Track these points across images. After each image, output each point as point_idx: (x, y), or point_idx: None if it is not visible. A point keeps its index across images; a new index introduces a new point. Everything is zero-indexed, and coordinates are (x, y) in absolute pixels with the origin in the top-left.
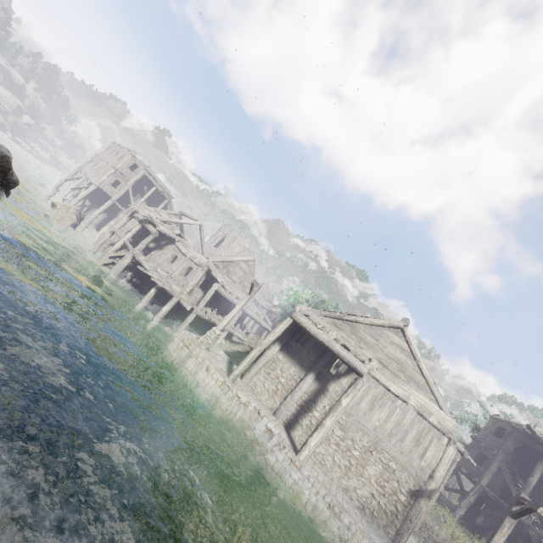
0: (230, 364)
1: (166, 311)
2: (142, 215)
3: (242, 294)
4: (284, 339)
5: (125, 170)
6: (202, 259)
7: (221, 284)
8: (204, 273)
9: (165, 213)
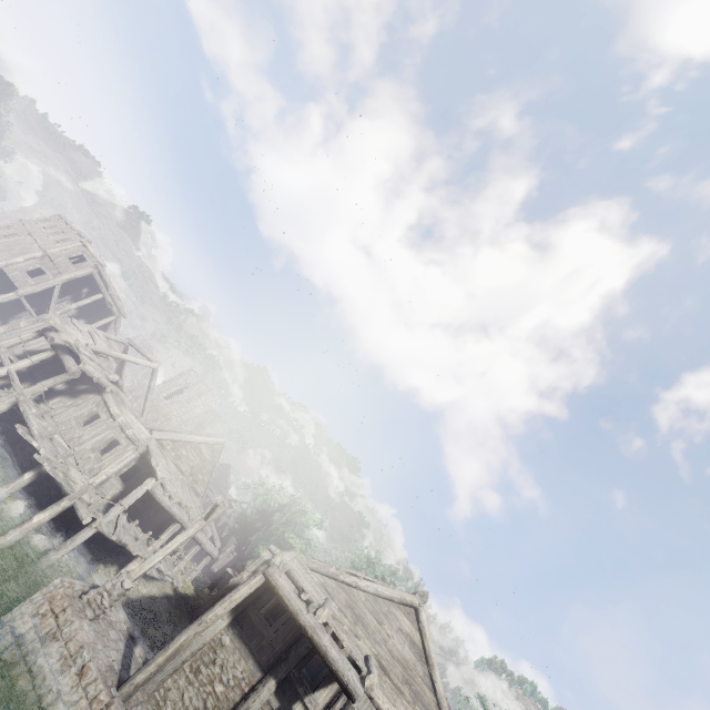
0: (130, 643)
1: (40, 523)
2: (62, 339)
3: (188, 496)
4: (241, 606)
5: (61, 259)
6: (141, 431)
7: (160, 481)
8: (136, 456)
9: (103, 338)
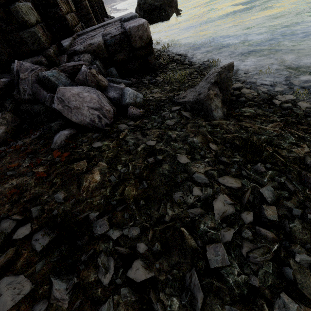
0: None
1: None
2: None
3: None
4: None
5: None
6: None
7: None
8: None
9: None
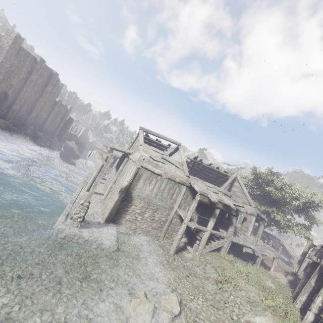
0: None
1: None
2: None
3: None
4: (117, 164)
5: None
6: None
7: None
8: None
9: None
